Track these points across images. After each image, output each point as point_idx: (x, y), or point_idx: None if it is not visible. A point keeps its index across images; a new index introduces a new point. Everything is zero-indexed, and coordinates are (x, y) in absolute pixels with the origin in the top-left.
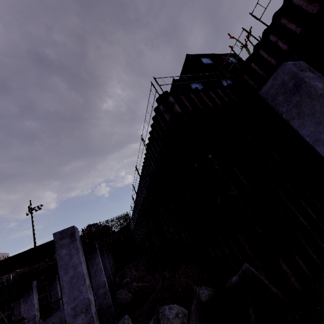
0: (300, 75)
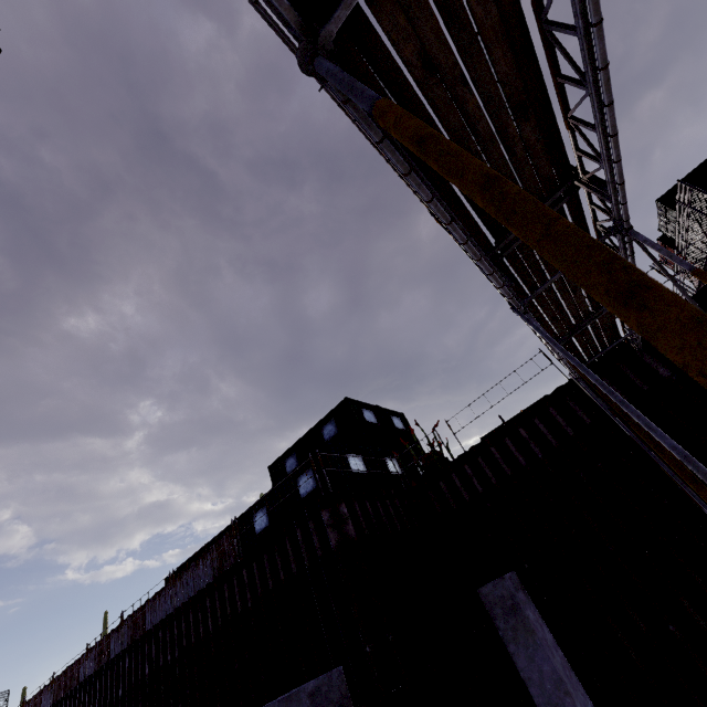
0: (517, 598)
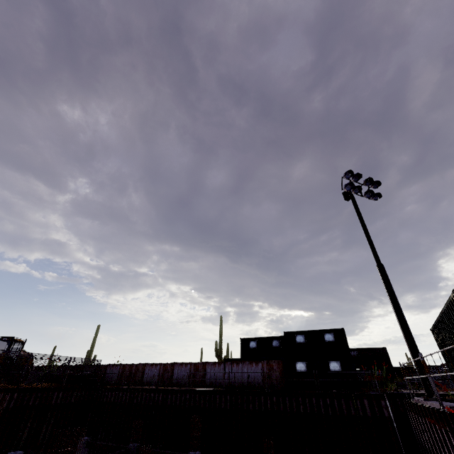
0: None
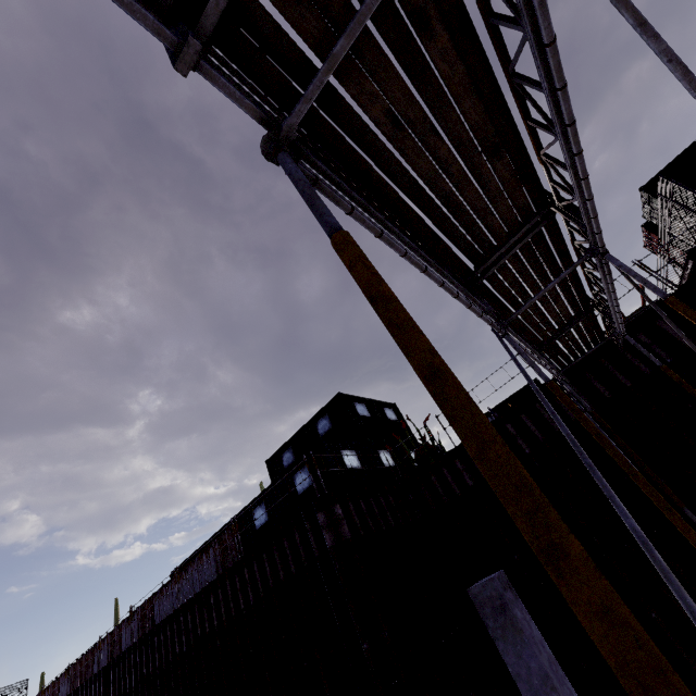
0: (505, 598)
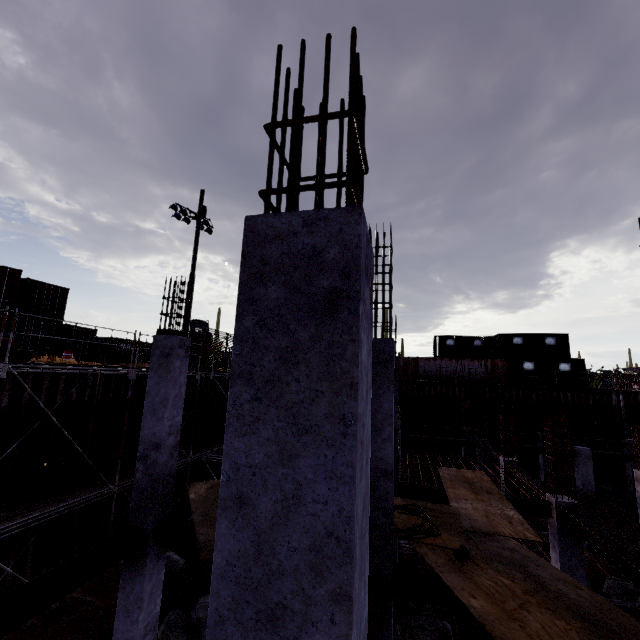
0: None
